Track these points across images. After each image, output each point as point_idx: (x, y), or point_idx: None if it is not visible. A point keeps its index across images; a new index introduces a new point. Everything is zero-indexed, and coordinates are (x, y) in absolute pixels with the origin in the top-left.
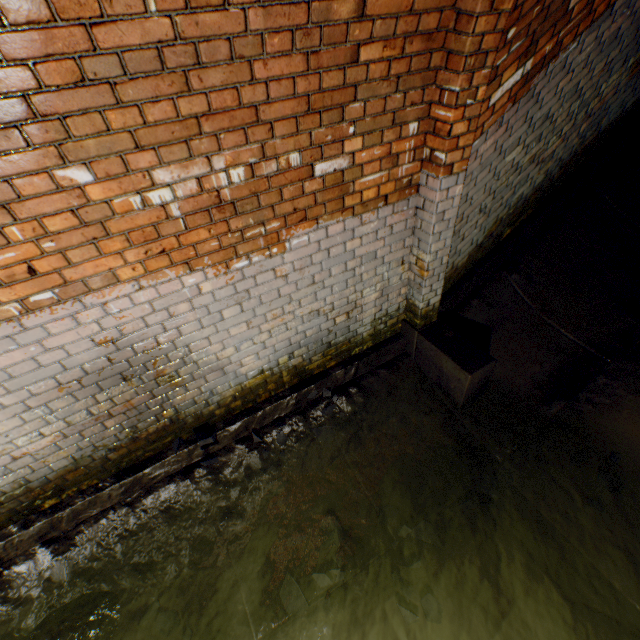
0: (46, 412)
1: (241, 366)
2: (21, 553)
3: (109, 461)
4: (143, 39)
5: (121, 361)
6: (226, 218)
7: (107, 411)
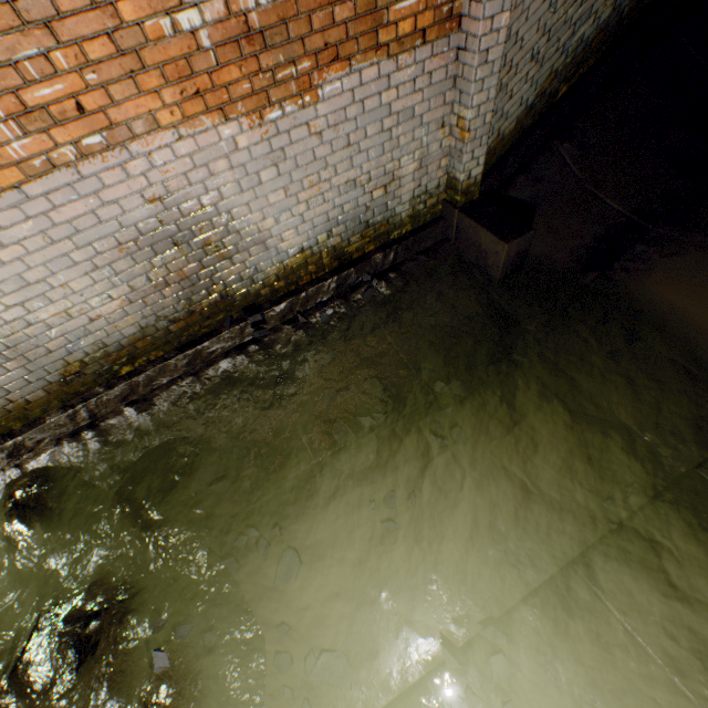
0: (111, 274)
1: (282, 242)
2: (110, 412)
3: (171, 334)
4: None
5: (170, 224)
6: (256, 53)
7: (164, 279)
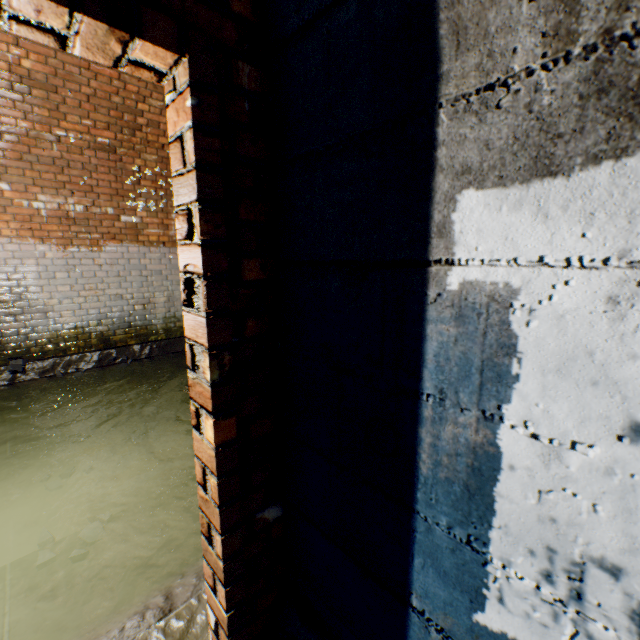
0: None
1: (61, 316)
2: None
3: None
4: (50, 155)
5: None
6: (70, 224)
7: None
